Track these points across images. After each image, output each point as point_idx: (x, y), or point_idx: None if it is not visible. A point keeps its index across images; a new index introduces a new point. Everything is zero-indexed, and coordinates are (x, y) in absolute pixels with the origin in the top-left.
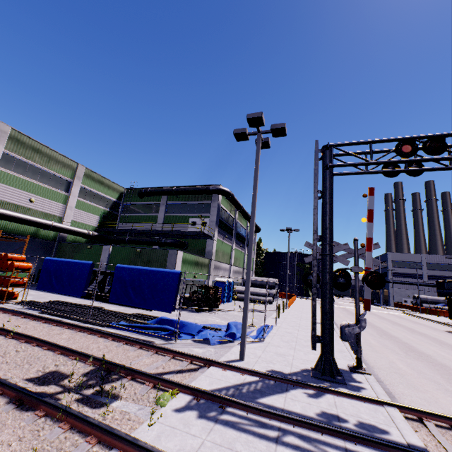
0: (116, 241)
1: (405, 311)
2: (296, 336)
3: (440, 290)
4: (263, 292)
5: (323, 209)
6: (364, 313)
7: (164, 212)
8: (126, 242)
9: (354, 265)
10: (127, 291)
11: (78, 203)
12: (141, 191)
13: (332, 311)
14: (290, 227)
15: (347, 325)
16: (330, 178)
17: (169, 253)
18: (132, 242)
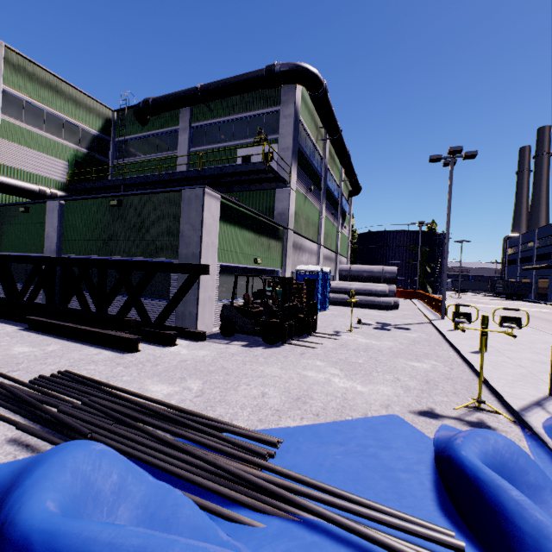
0: None
1: None
2: None
3: None
4: (383, 288)
5: None
6: None
7: (187, 144)
8: None
9: None
10: None
11: (6, 128)
12: (138, 105)
13: None
14: (460, 146)
15: None
16: None
17: (182, 199)
18: None
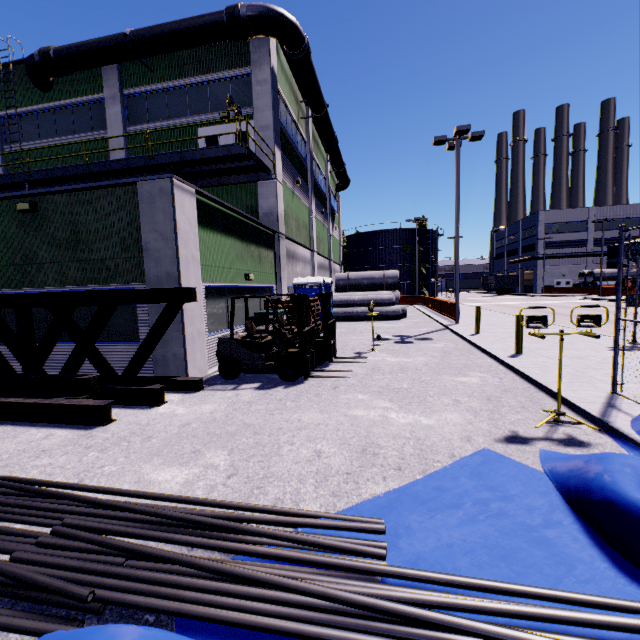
0: None
1: (573, 296)
2: None
3: (613, 259)
4: (389, 296)
5: None
6: None
7: (120, 121)
8: None
9: None
10: None
11: None
12: (31, 58)
13: None
14: (468, 125)
15: None
16: None
17: (139, 196)
18: None
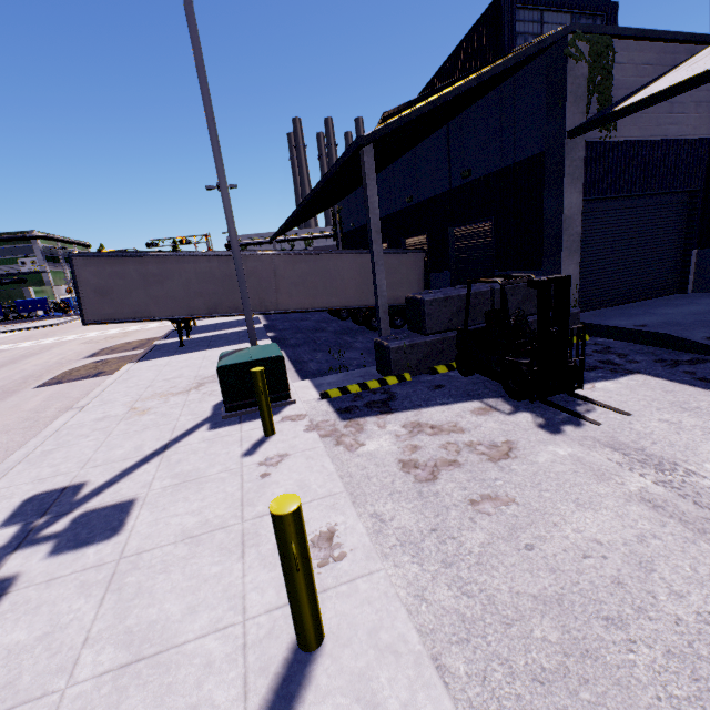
0: None
1: None
2: None
3: None
4: None
5: None
6: None
7: None
8: None
9: None
10: (26, 308)
11: None
12: None
13: None
14: None
15: None
16: None
17: (24, 290)
18: None
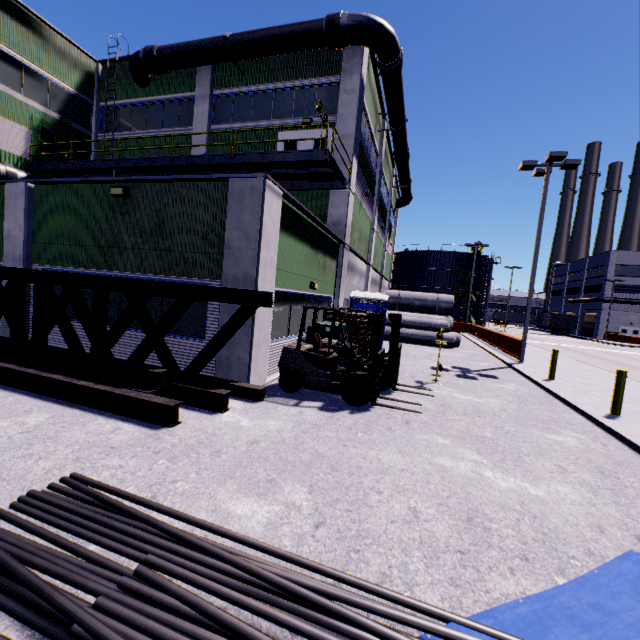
0: None
1: None
2: None
3: None
4: (443, 322)
5: None
6: None
7: (206, 119)
8: None
9: None
10: None
11: None
12: (136, 55)
13: None
14: (564, 152)
15: None
16: None
17: (230, 193)
18: None
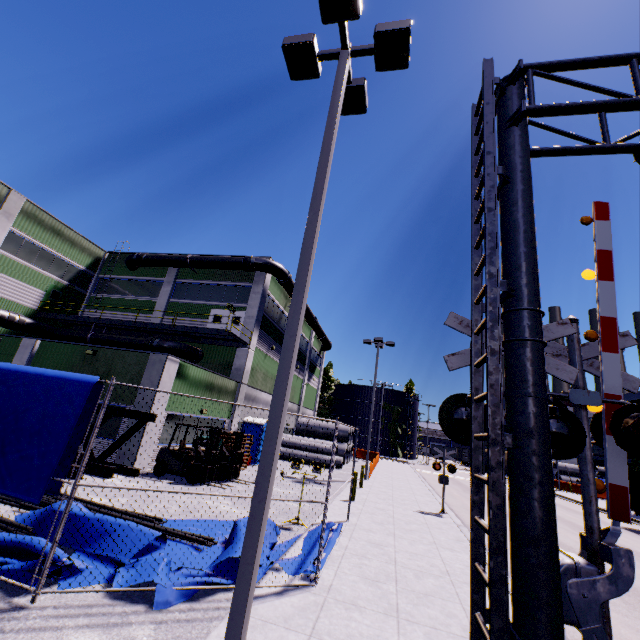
0: (70, 338)
1: None
2: (393, 557)
3: None
4: (328, 446)
5: (506, 218)
6: (613, 528)
7: (168, 295)
8: (88, 341)
9: (575, 386)
10: None
11: None
12: (132, 257)
13: (555, 531)
14: (381, 338)
15: (570, 570)
16: (525, 144)
17: (149, 360)
18: (98, 342)
